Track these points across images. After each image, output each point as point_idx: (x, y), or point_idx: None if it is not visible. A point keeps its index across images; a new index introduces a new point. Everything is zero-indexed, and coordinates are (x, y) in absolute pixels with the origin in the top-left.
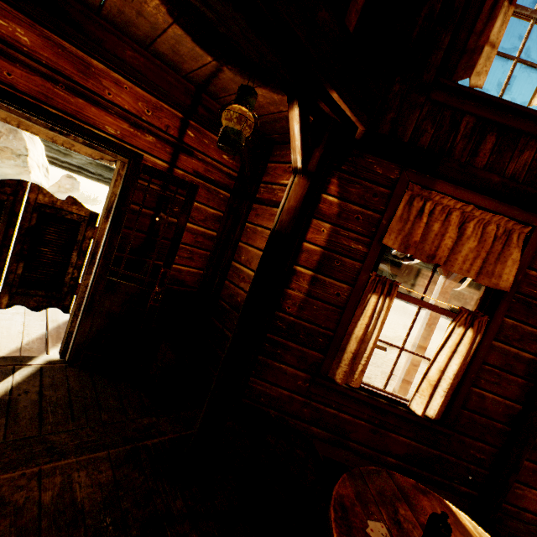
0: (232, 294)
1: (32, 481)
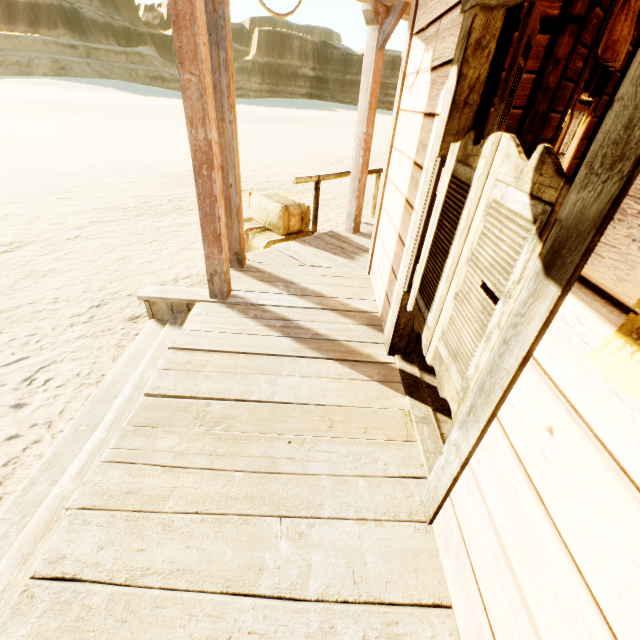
0: None
1: None
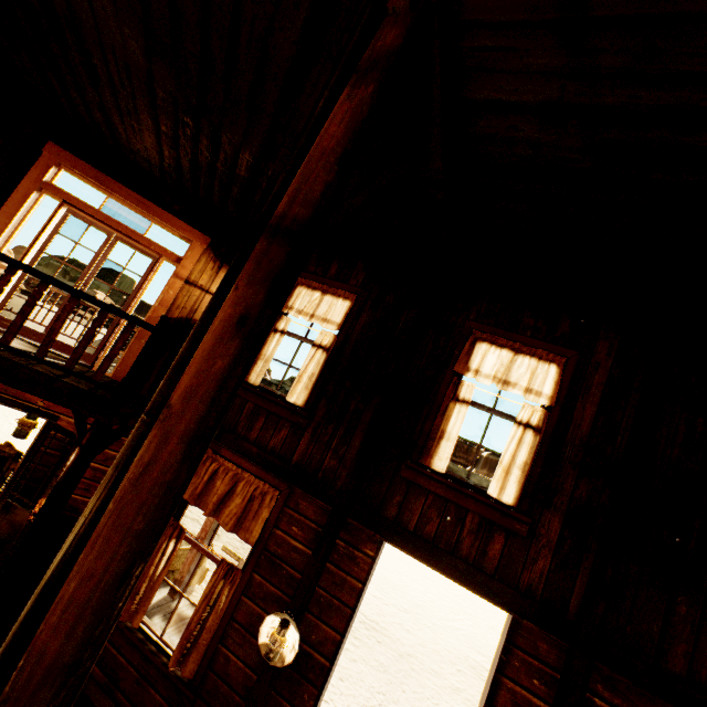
0: None
1: None
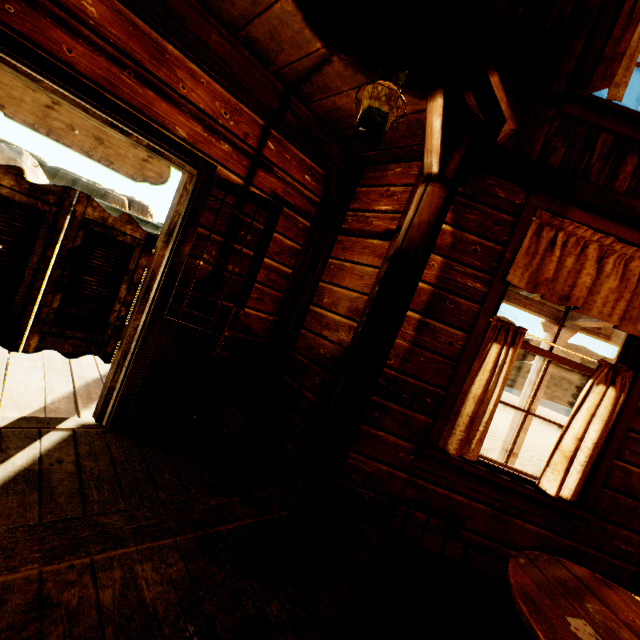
0: (312, 346)
1: (84, 575)
